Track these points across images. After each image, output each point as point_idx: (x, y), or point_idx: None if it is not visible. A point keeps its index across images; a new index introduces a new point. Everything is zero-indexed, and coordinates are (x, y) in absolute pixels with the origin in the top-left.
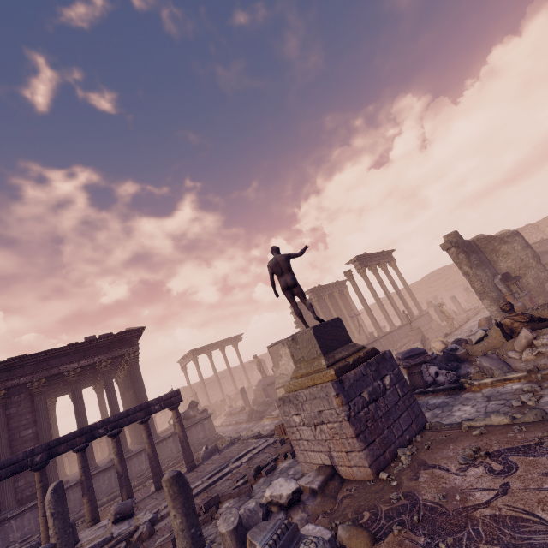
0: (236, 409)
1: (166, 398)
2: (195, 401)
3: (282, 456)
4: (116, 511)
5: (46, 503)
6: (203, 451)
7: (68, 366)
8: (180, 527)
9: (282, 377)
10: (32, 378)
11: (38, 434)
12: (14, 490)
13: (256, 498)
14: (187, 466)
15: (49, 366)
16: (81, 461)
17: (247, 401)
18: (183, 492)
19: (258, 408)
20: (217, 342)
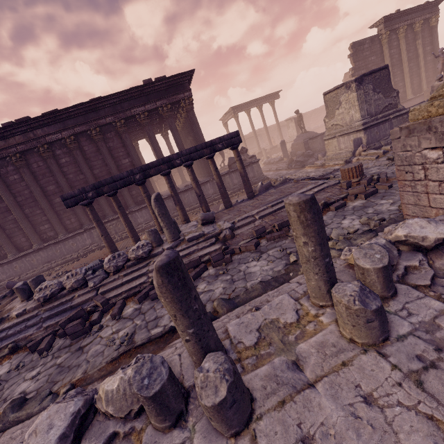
0: (275, 159)
1: (227, 138)
2: (245, 148)
3: (352, 197)
4: (202, 218)
5: (153, 207)
6: (259, 186)
7: (137, 109)
8: (312, 254)
9: (335, 128)
10: (114, 119)
11: (133, 163)
12: (131, 196)
13: (339, 229)
14: (247, 195)
15: (122, 108)
16: (168, 182)
17: (286, 153)
18: (318, 221)
19: (298, 158)
20: (256, 99)
